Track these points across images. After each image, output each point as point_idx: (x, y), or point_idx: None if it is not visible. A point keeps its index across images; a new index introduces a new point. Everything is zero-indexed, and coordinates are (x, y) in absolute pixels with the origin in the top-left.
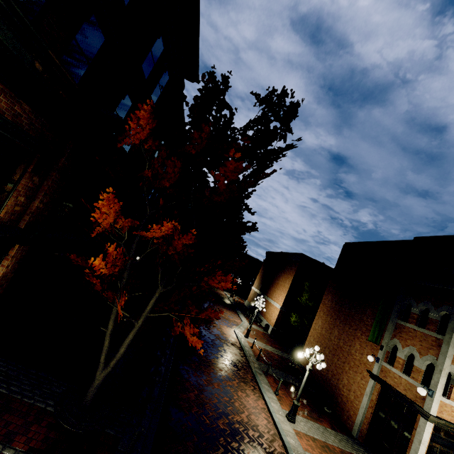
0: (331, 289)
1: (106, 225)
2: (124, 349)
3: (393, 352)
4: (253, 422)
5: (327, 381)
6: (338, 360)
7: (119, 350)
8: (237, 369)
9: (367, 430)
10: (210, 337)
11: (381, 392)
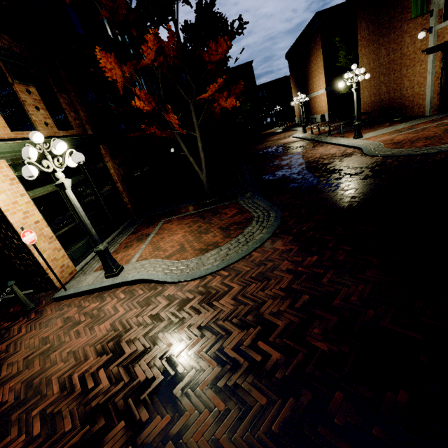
0: (362, 15)
1: (121, 79)
2: (202, 155)
3: (446, 5)
4: (325, 154)
5: (391, 102)
6: (394, 74)
7: (201, 157)
8: (303, 147)
9: (438, 101)
10: (272, 149)
11: (443, 58)
